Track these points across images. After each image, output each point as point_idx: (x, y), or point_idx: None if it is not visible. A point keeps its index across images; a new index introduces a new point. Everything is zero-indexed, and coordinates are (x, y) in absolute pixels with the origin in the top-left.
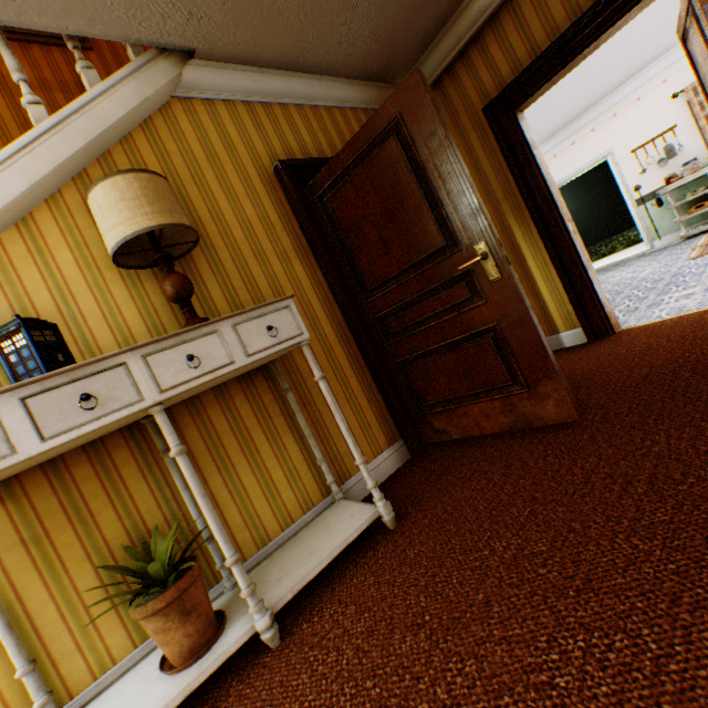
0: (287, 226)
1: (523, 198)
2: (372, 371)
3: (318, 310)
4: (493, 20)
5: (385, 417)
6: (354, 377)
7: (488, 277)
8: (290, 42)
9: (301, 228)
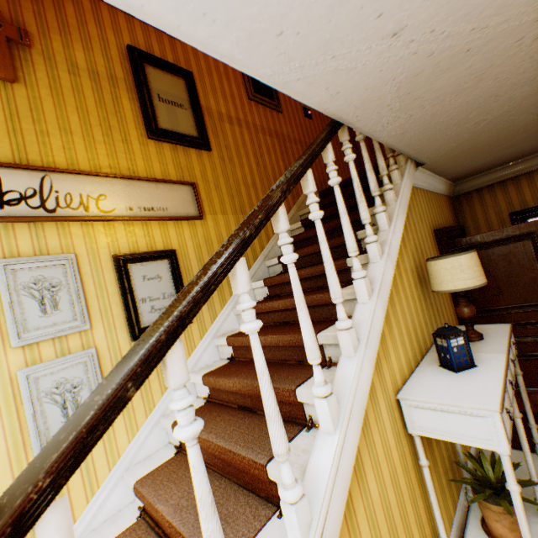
0: None
1: None
2: None
3: (452, 318)
4: (528, 173)
5: None
6: None
7: None
8: (452, 165)
9: None
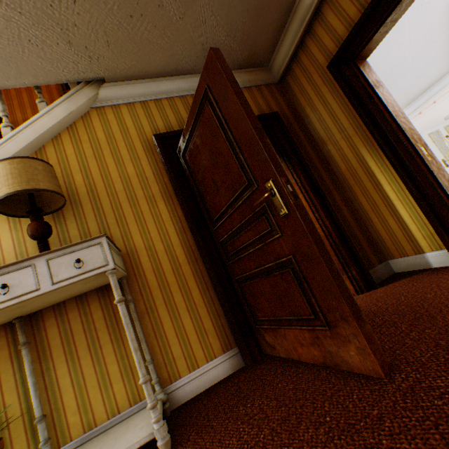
0: (158, 177)
1: (370, 131)
2: (213, 285)
3: (173, 237)
4: None
5: (223, 326)
6: (197, 290)
7: (278, 211)
8: (166, 58)
9: (169, 178)
